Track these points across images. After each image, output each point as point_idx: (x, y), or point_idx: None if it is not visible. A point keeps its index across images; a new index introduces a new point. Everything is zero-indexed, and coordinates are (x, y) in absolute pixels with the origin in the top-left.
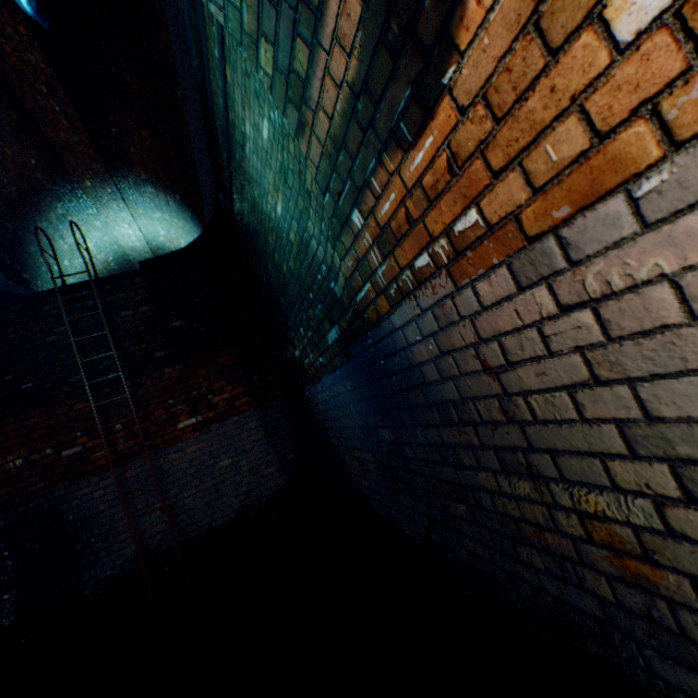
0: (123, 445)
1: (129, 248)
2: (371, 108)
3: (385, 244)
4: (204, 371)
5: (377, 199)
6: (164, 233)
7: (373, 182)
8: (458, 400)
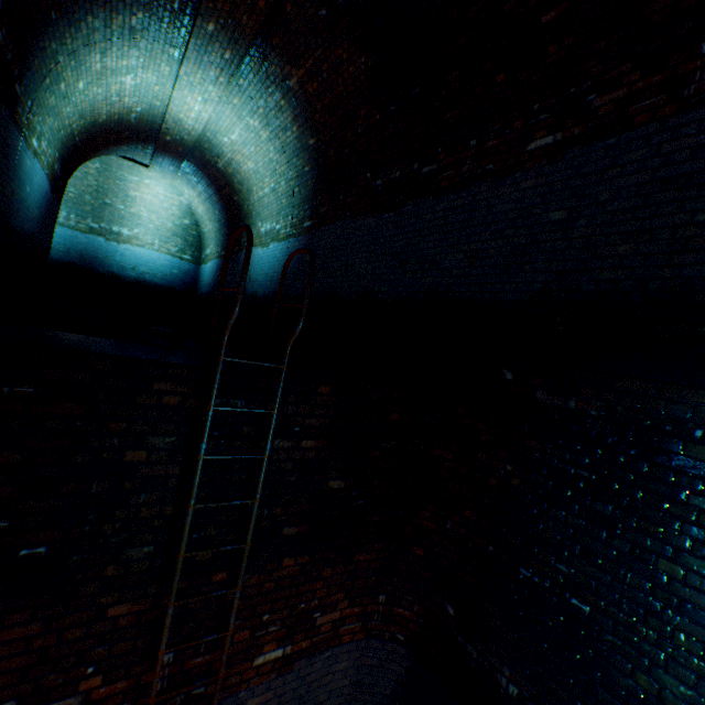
0: None
1: (174, 116)
2: None
3: None
4: (330, 570)
5: None
6: (235, 138)
7: None
8: None
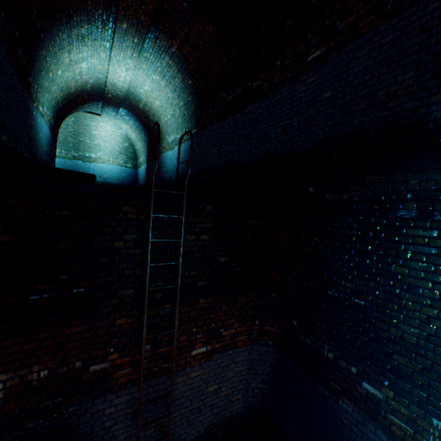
0: (145, 365)
1: (111, 82)
2: None
3: None
4: (225, 306)
5: None
6: (147, 89)
7: None
8: None
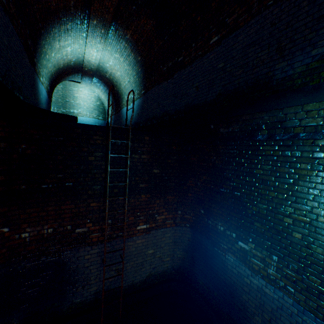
0: (108, 232)
1: (87, 60)
2: None
3: None
4: (158, 201)
5: None
6: (111, 64)
7: None
8: None
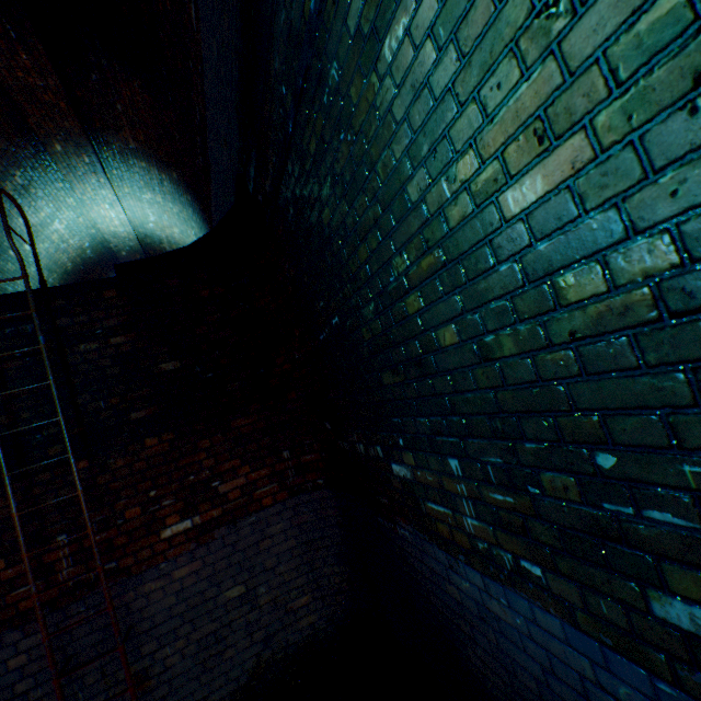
0: (67, 571)
1: (110, 233)
2: None
3: None
4: (208, 442)
5: None
6: (154, 219)
7: None
8: None
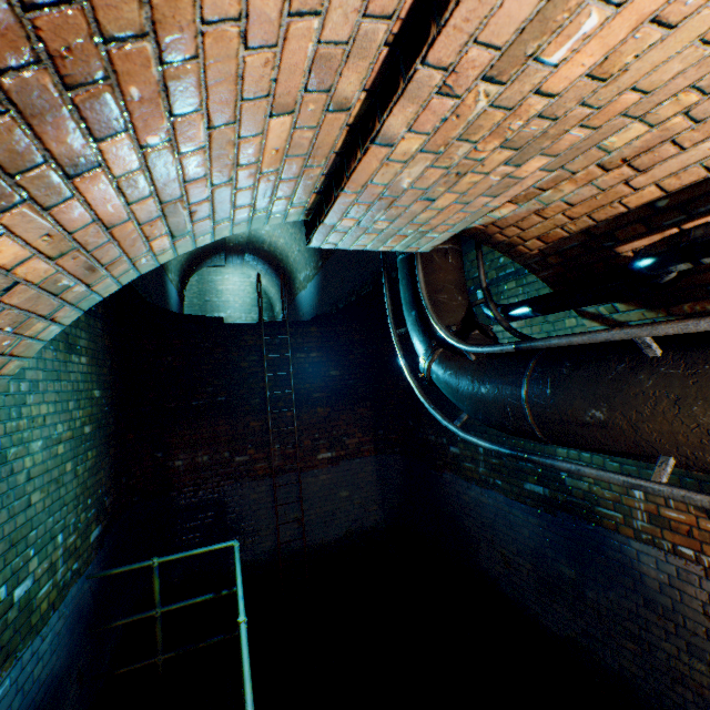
0: (277, 462)
1: None
2: (696, 488)
3: (656, 520)
4: (345, 416)
5: (667, 506)
6: (268, 229)
7: (670, 500)
8: (669, 608)
